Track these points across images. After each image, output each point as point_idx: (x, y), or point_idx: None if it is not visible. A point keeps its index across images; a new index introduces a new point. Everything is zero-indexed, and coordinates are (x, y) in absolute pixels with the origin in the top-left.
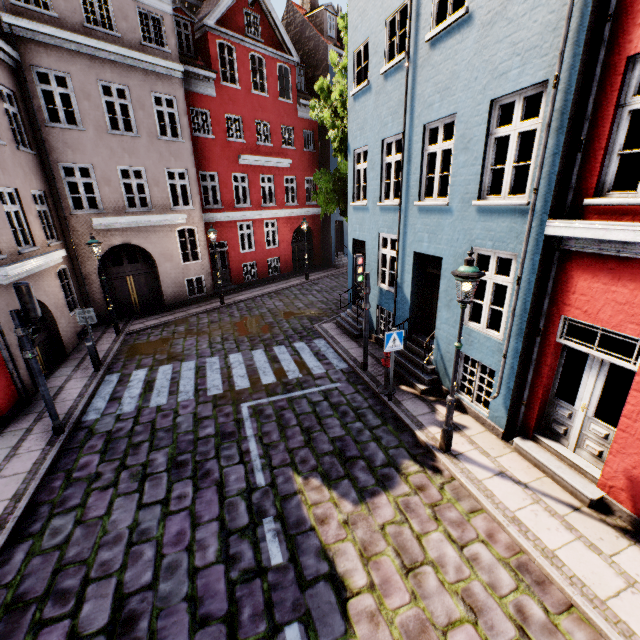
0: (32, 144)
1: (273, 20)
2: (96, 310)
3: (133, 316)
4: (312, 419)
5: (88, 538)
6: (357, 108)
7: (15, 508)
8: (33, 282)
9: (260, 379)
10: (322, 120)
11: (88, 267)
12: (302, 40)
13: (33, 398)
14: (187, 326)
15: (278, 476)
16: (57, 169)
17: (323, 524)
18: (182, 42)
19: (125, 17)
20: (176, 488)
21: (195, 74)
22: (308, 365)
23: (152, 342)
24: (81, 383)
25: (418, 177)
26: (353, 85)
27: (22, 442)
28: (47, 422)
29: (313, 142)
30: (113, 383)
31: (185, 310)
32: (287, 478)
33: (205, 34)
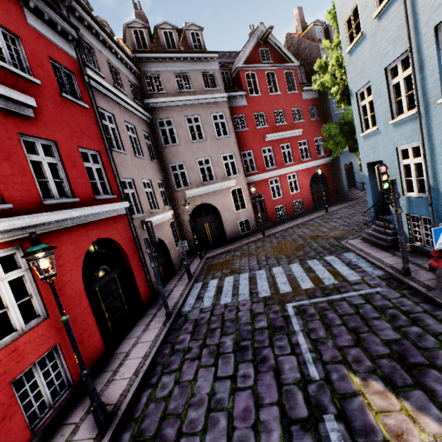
0: (157, 158)
1: (278, 47)
2: (189, 245)
3: (209, 248)
4: (357, 320)
5: (182, 396)
6: (354, 59)
7: (144, 364)
8: (158, 229)
9: (299, 285)
10: (323, 86)
11: (184, 220)
12: (299, 52)
13: (158, 296)
14: (241, 251)
15: (331, 372)
16: (168, 168)
17: (400, 440)
18: (225, 82)
19: (196, 80)
20: (241, 368)
21: (234, 96)
22: (341, 273)
23: (220, 262)
24: (181, 288)
25: (437, 76)
26: (347, 45)
27: (151, 322)
28: (163, 310)
29: (317, 113)
30: (198, 288)
31: (239, 242)
32: (341, 375)
33: (237, 72)
